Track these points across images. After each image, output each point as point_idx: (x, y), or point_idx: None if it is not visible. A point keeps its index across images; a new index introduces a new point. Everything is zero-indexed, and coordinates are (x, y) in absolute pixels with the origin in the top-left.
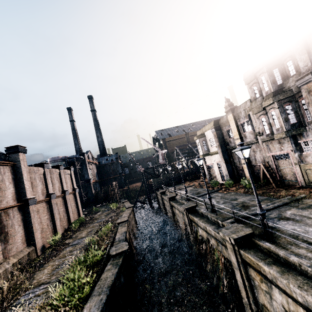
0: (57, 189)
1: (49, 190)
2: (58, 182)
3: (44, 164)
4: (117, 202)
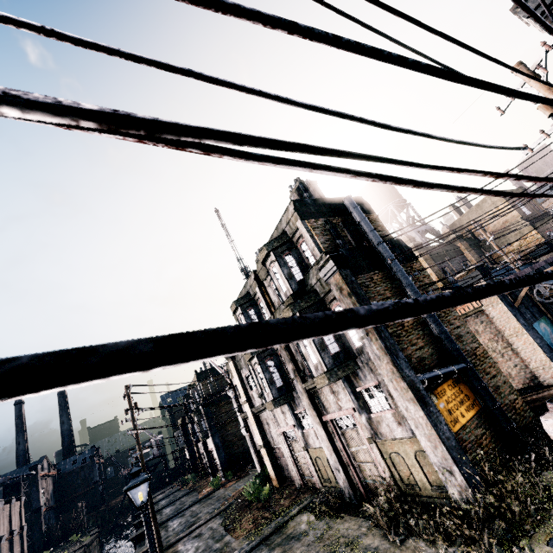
0: (6, 530)
1: (1, 533)
2: (7, 520)
3: (0, 502)
4: (81, 535)
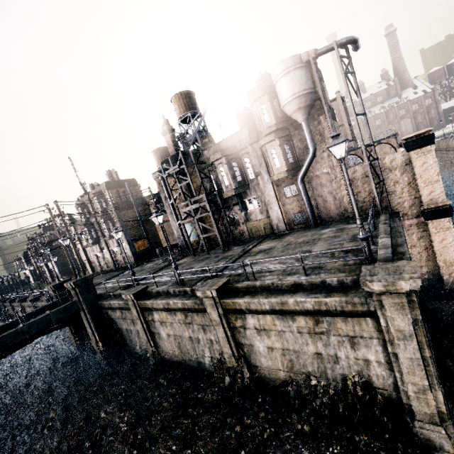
0: None
1: None
2: None
3: None
4: None
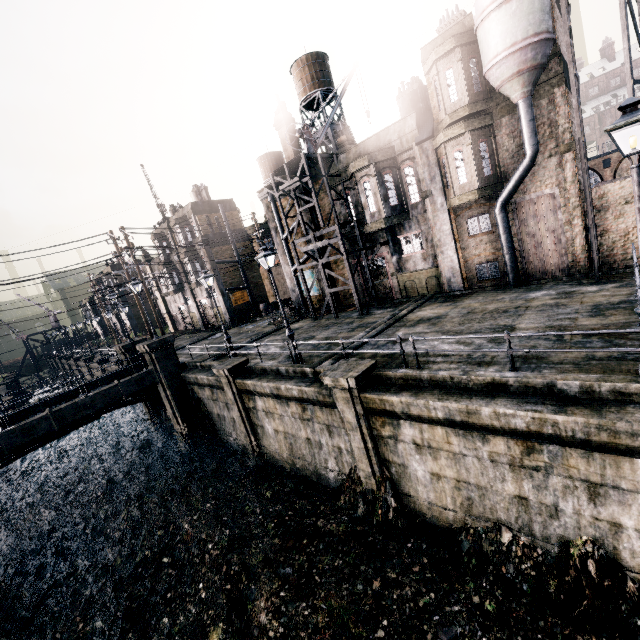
0: None
1: None
2: None
3: None
4: None
